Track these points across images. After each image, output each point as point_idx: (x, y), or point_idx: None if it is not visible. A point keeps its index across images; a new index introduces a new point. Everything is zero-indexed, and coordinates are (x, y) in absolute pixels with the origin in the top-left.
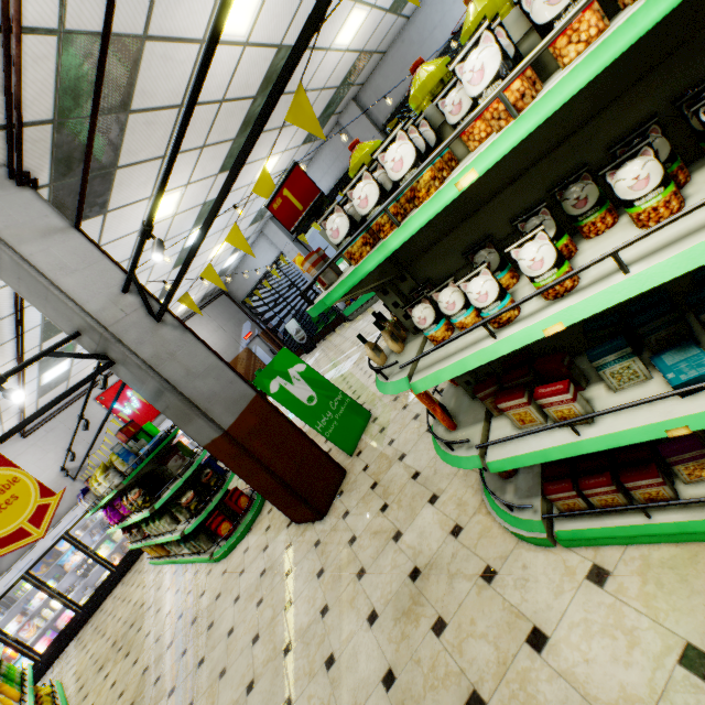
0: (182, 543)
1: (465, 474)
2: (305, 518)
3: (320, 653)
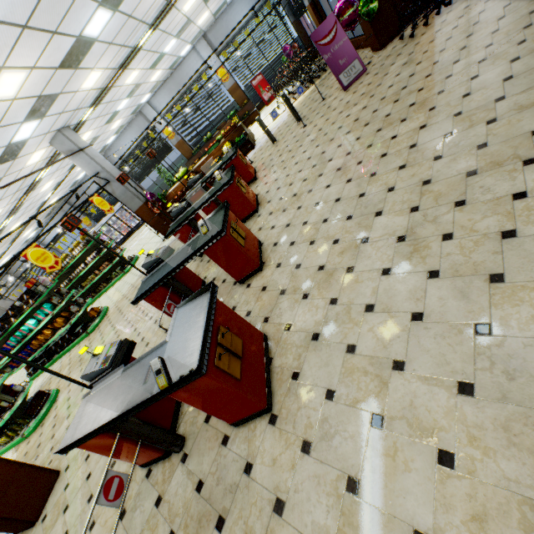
0: None
1: None
2: None
3: None
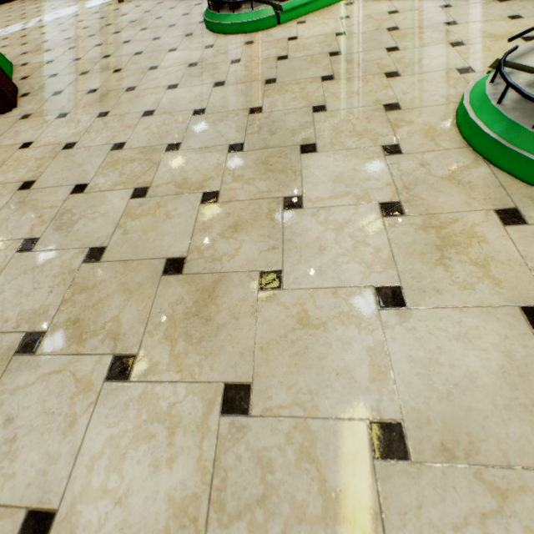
0: None
1: (191, 37)
2: None
3: (129, 119)
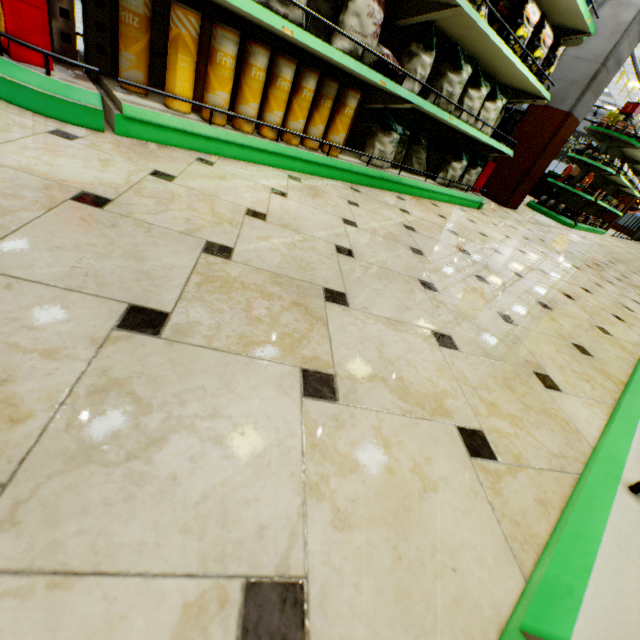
0: (466, 160)
1: (537, 213)
2: (514, 205)
3: (586, 243)
